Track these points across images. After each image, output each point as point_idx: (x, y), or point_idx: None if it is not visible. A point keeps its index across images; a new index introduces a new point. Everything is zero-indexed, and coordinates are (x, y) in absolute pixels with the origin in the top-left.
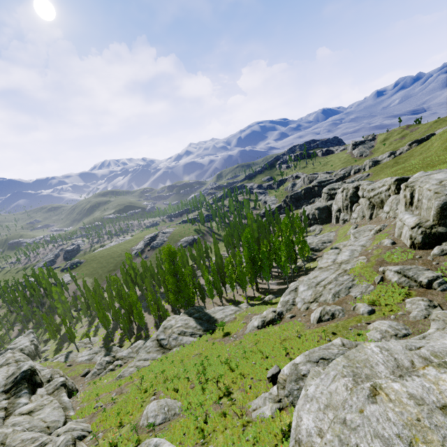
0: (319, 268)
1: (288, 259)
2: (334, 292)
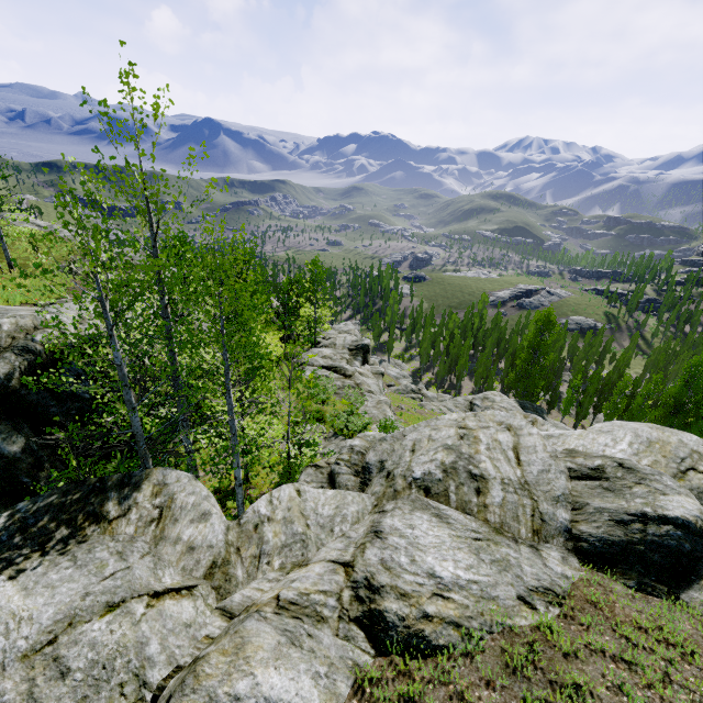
0: None
1: None
2: None
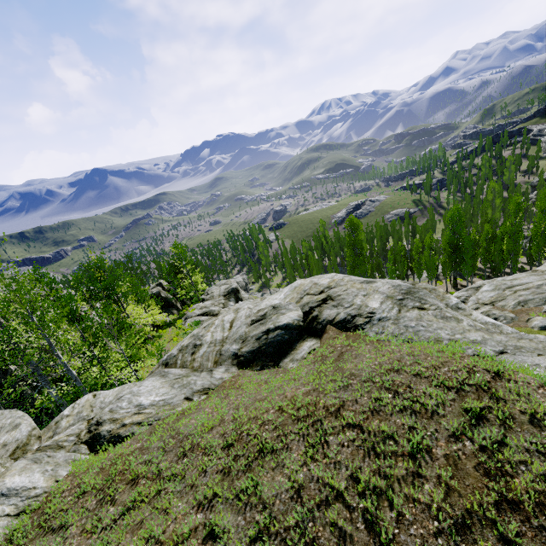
0: (532, 271)
1: (509, 255)
2: (521, 300)
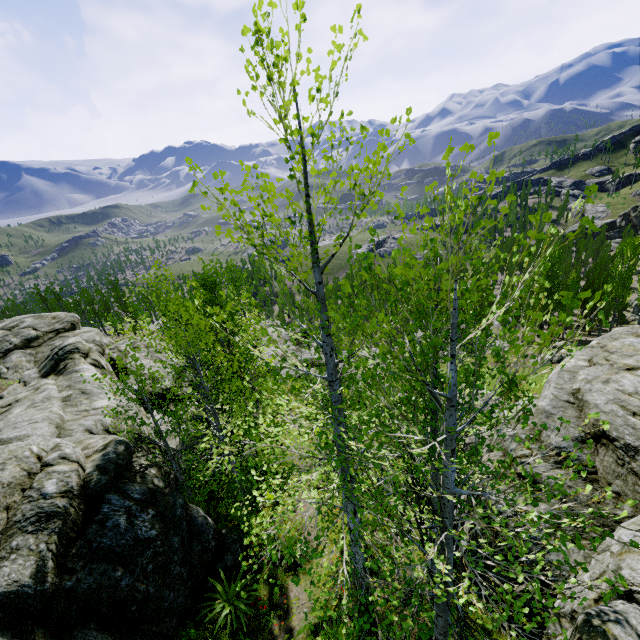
0: None
1: (613, 301)
2: None
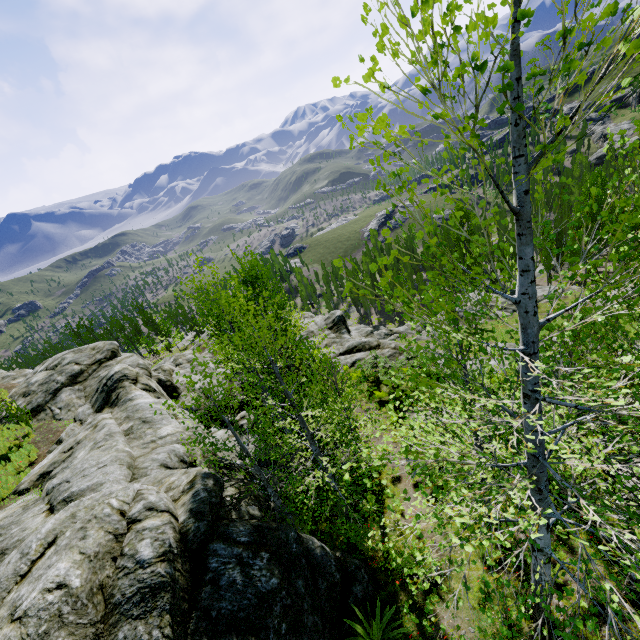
0: None
1: None
2: None
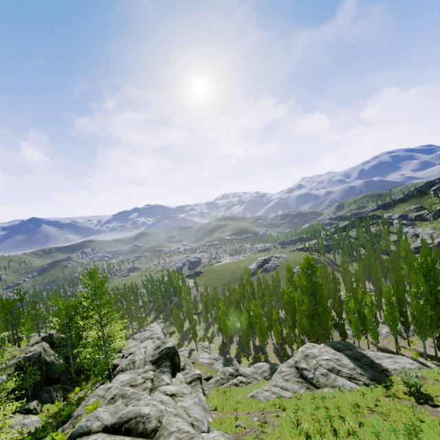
0: None
1: None
2: None
